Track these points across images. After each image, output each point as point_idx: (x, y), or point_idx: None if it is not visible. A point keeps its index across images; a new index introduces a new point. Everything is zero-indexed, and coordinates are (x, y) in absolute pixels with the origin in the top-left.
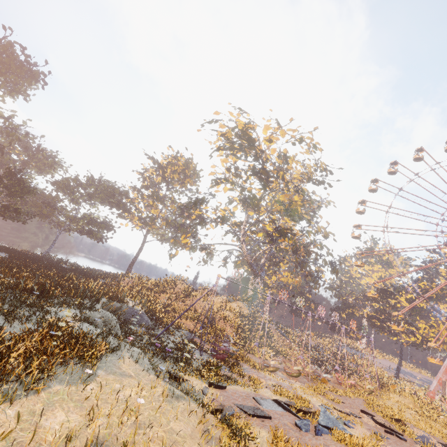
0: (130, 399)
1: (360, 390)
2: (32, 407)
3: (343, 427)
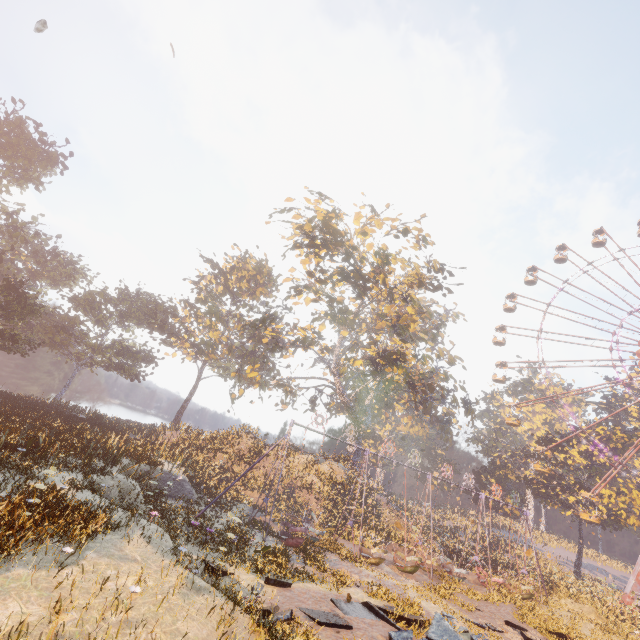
0: (126, 589)
1: (513, 592)
2: None
3: None
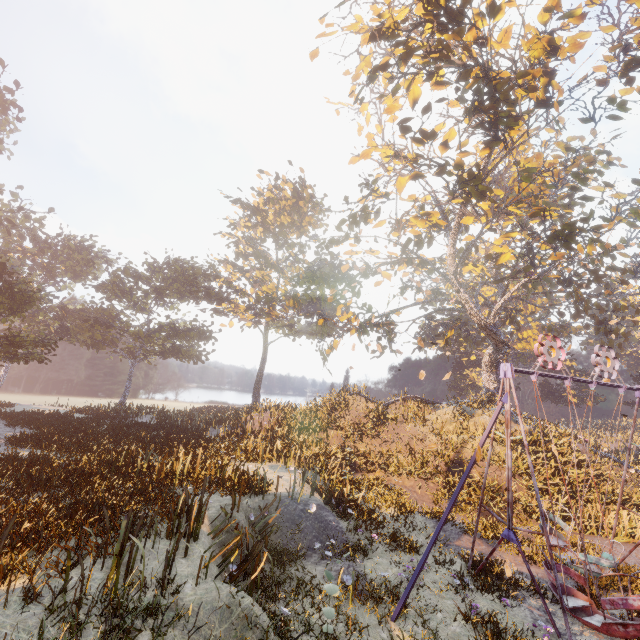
0: None
1: None
2: None
3: None
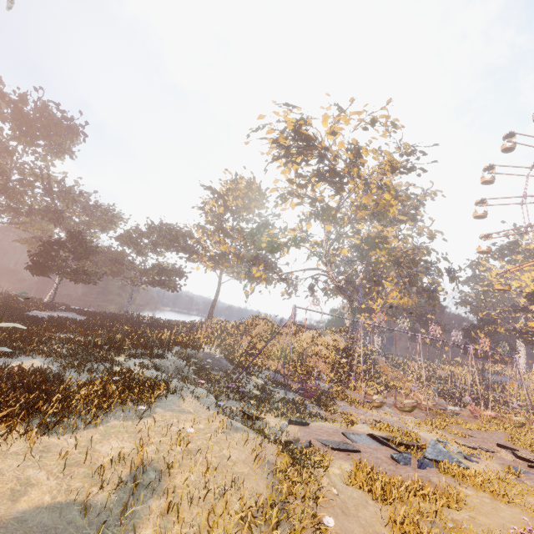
0: (185, 431)
1: (505, 423)
2: (90, 437)
3: (458, 460)
